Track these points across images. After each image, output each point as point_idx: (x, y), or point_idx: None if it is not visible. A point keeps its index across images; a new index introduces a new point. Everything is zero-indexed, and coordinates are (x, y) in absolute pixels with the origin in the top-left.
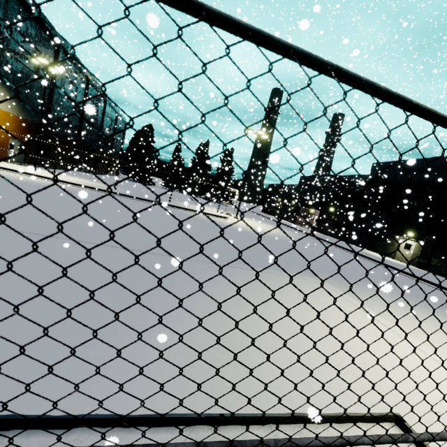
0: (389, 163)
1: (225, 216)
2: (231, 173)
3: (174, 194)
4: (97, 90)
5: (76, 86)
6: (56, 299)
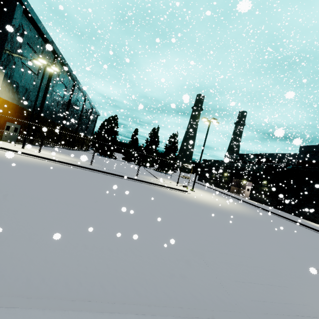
0: (317, 146)
1: (186, 190)
2: (176, 151)
3: (133, 167)
4: (80, 90)
5: (65, 86)
6: None
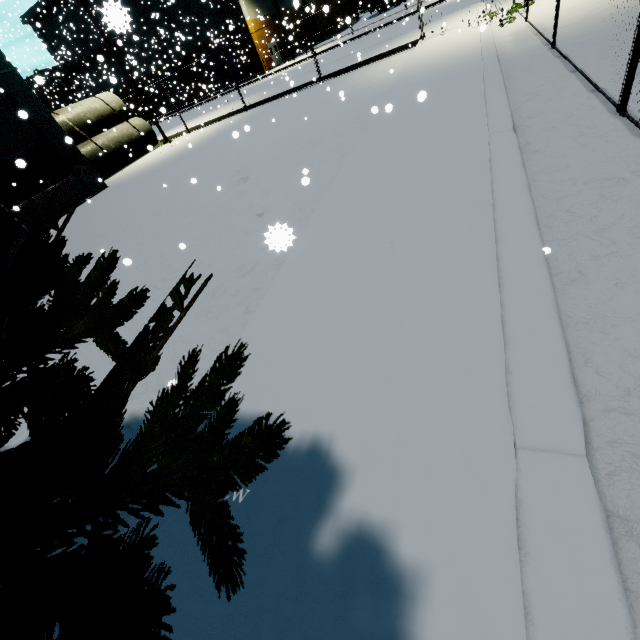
0: None
1: None
2: None
3: None
4: None
5: None
6: (336, 66)
